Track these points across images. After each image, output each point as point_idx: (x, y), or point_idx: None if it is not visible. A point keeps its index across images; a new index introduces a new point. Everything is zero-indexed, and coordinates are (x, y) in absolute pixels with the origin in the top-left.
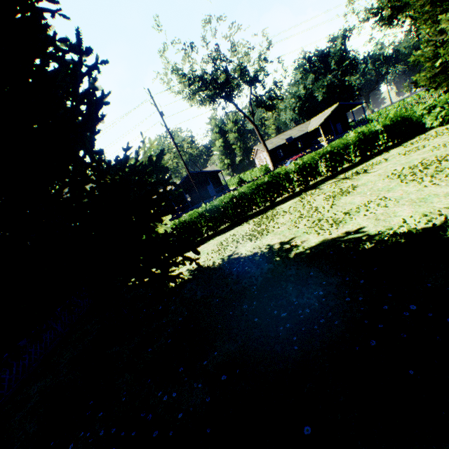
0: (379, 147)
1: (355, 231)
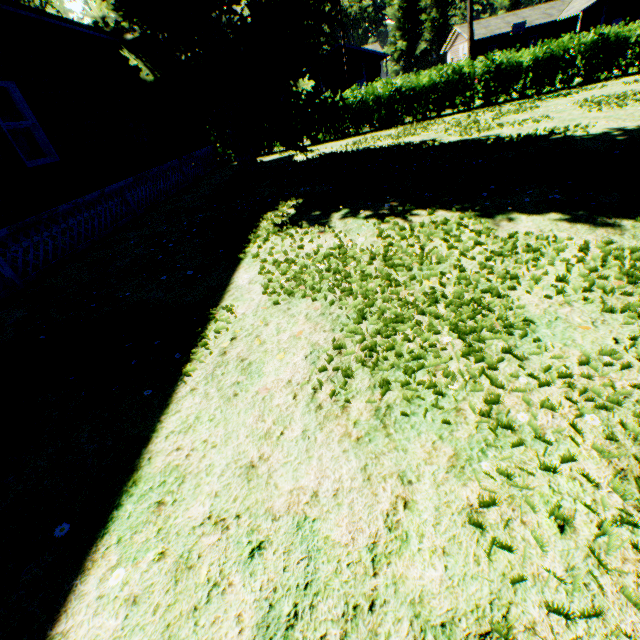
0: (615, 70)
1: (492, 136)
